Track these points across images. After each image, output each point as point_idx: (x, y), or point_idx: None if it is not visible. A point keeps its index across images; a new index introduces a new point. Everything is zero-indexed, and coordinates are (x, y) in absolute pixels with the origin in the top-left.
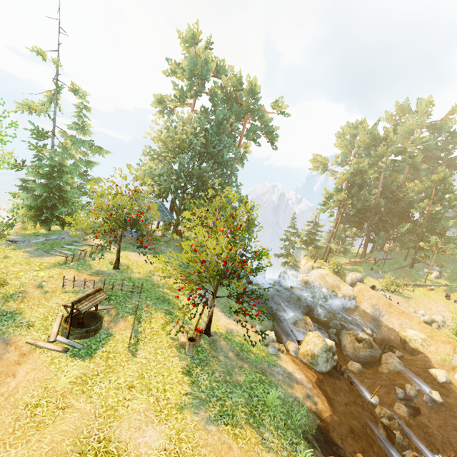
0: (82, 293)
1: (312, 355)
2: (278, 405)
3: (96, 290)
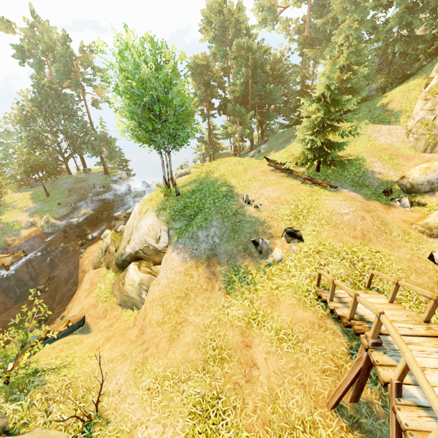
0: None
1: (41, 226)
2: None
3: None
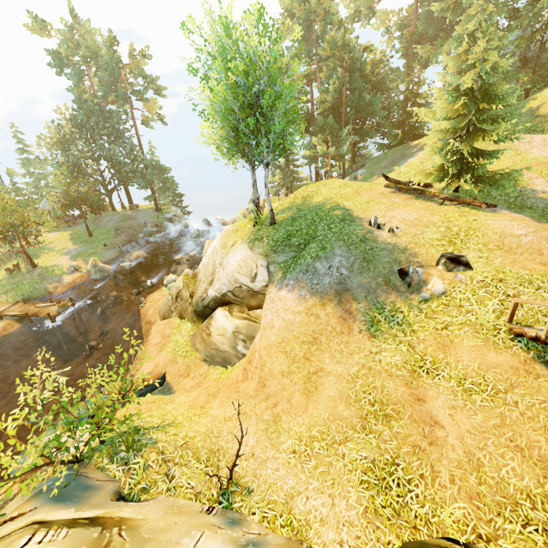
0: None
1: (88, 271)
2: (28, 290)
3: None
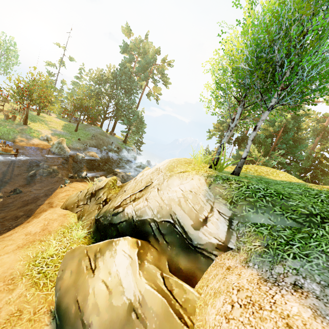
0: (10, 109)
1: (52, 144)
2: (3, 131)
3: (2, 100)
